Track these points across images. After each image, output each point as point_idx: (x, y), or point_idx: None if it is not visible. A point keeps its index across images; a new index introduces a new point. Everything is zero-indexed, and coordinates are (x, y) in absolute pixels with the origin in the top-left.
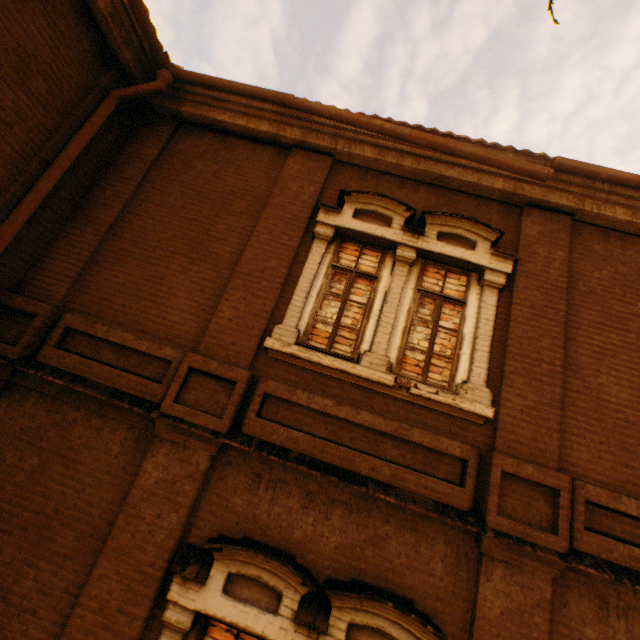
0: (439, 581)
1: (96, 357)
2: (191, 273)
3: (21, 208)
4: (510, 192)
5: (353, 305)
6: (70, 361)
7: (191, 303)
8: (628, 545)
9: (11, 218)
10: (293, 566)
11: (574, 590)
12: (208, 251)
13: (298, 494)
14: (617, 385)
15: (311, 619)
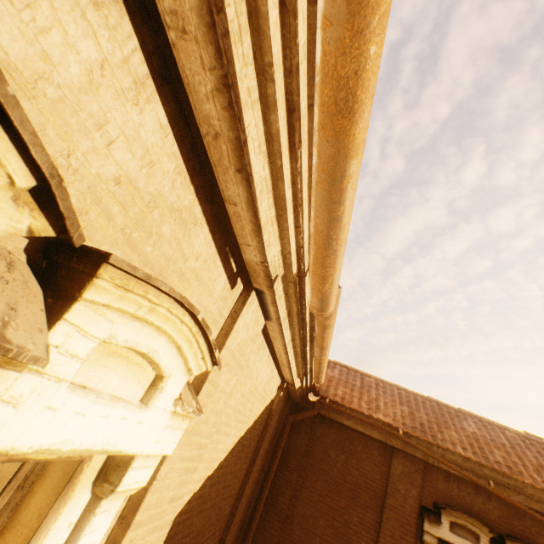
0: None
1: None
2: None
3: (252, 526)
4: None
5: None
6: None
7: None
8: None
9: (248, 535)
10: None
11: None
12: (349, 542)
13: None
14: None
15: None
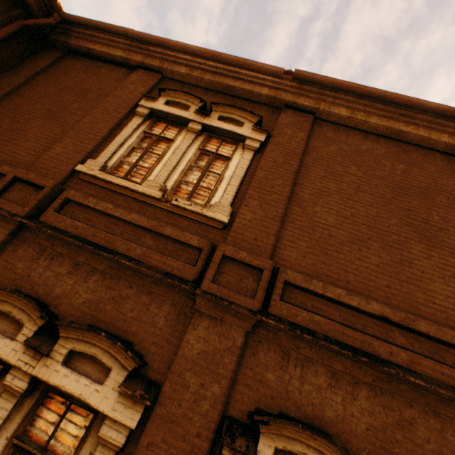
0: (159, 331)
1: None
2: (44, 129)
3: None
4: (272, 96)
5: (154, 157)
6: None
7: (37, 145)
8: (312, 313)
9: None
10: (38, 304)
11: (265, 345)
12: (61, 118)
13: (69, 264)
14: (327, 213)
15: (39, 343)
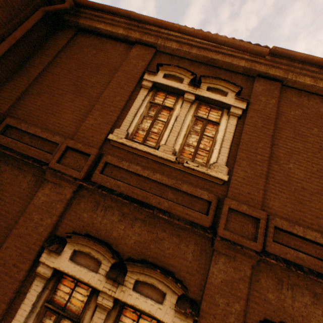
0: (189, 263)
1: (20, 140)
2: (75, 102)
3: None
4: (248, 68)
5: (159, 123)
6: (6, 140)
7: (73, 116)
8: (296, 251)
9: None
10: (108, 248)
11: (264, 273)
12: (85, 92)
13: (118, 214)
14: (299, 169)
15: (115, 276)
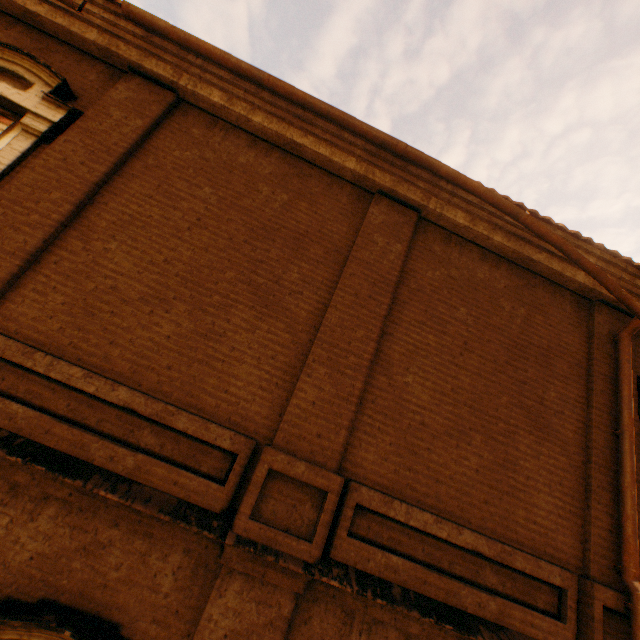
0: None
1: None
2: None
3: None
4: (104, 47)
5: None
6: None
7: None
8: (11, 402)
9: None
10: None
11: None
12: None
13: None
14: (128, 254)
15: None
